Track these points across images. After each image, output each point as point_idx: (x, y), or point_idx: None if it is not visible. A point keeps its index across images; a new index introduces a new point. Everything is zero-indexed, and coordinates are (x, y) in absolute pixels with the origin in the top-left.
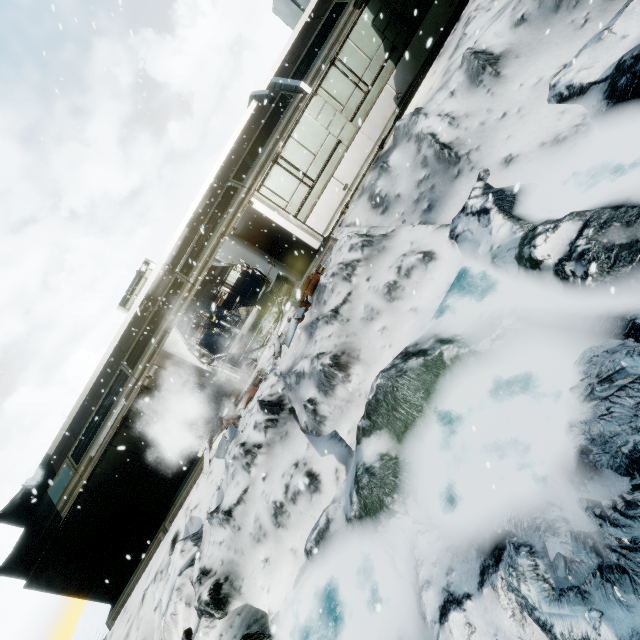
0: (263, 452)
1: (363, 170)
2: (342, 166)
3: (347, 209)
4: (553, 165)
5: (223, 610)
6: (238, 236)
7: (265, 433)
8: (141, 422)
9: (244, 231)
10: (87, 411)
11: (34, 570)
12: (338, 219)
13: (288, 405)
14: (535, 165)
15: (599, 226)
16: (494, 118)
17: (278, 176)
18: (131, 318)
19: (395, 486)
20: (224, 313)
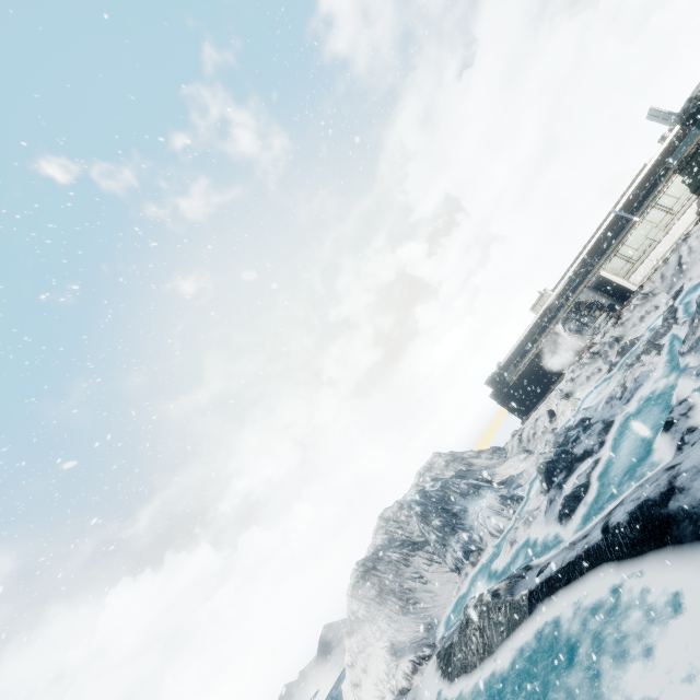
0: (587, 365)
1: (668, 252)
2: (654, 252)
3: (655, 272)
4: (692, 287)
5: (568, 398)
6: (591, 288)
7: (589, 360)
8: (541, 356)
9: (595, 285)
10: (517, 352)
11: (500, 398)
12: (649, 277)
13: (600, 353)
14: (691, 285)
15: (667, 313)
16: (698, 258)
17: (615, 261)
18: (538, 317)
19: (615, 366)
20: (584, 315)
